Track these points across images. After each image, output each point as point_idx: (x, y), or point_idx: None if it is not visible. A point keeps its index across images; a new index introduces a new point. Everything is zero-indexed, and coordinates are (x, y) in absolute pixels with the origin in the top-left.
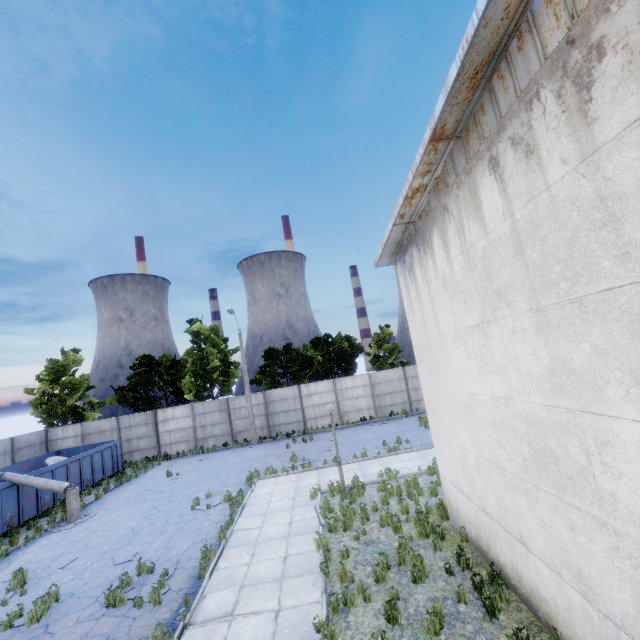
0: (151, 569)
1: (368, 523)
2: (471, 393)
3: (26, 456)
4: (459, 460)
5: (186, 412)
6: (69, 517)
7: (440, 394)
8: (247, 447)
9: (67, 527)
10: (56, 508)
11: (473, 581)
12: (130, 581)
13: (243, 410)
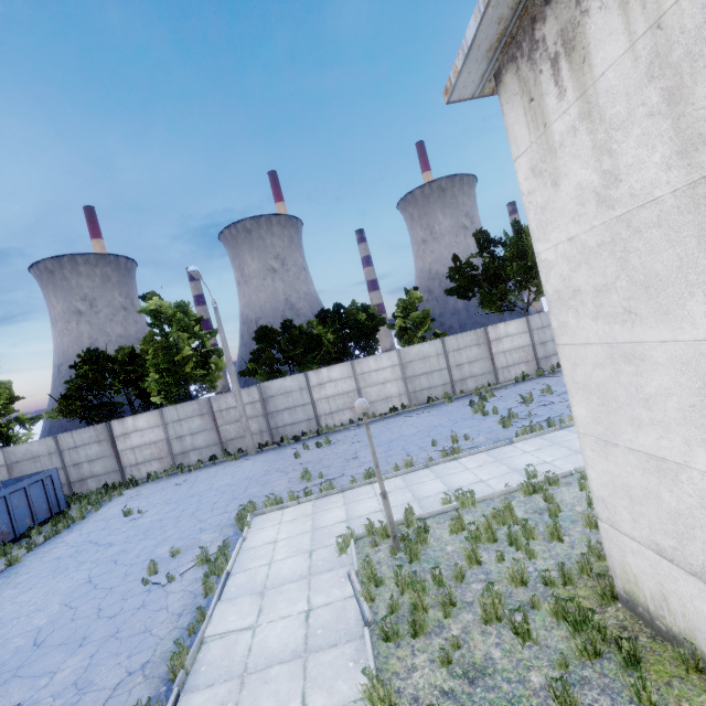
0: None
1: (454, 612)
2: None
3: None
4: None
5: (153, 421)
6: None
7: (649, 358)
8: (242, 460)
9: None
10: None
11: None
12: None
13: (232, 411)
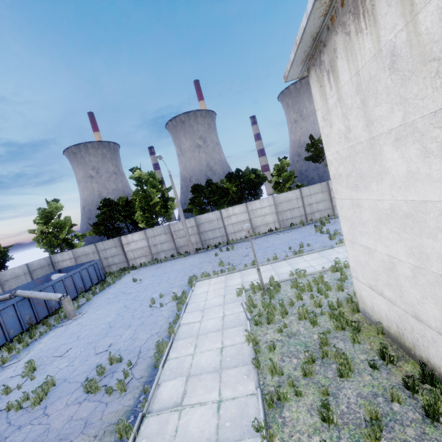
0: (119, 359)
1: (287, 316)
2: (421, 201)
3: (40, 274)
4: (383, 268)
5: (141, 236)
6: (68, 316)
7: (363, 206)
8: (187, 257)
9: (67, 323)
10: (61, 309)
11: (404, 381)
12: (104, 371)
13: (181, 231)
